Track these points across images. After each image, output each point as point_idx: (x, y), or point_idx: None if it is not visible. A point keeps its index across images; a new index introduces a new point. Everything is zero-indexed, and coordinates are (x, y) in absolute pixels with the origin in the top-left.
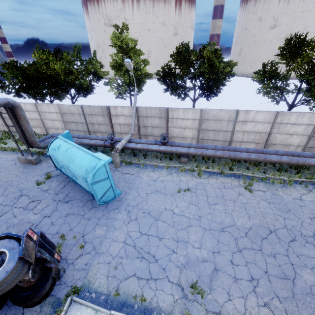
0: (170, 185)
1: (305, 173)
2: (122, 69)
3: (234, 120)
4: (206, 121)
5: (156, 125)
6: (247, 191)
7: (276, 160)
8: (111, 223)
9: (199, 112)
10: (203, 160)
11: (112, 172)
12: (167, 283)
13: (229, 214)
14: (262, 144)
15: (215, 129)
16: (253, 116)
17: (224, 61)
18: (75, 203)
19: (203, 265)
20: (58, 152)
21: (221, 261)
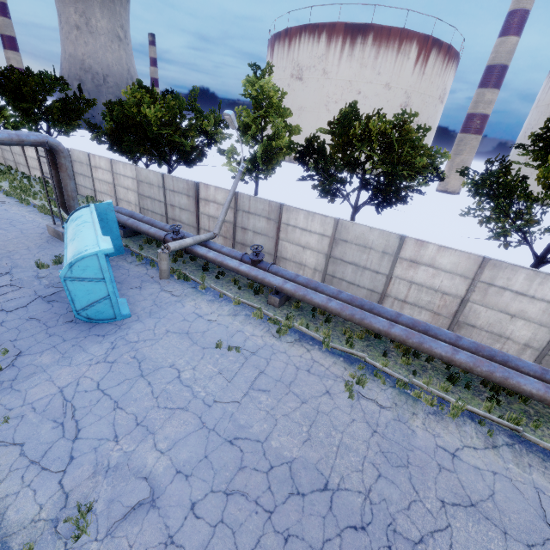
0: (216, 331)
1: (513, 406)
2: (250, 133)
3: (393, 253)
4: (343, 244)
5: (260, 231)
6: (347, 392)
7: (443, 353)
8: (74, 353)
9: (332, 223)
10: (312, 312)
11: (149, 283)
12: (54, 483)
13: (272, 419)
14: (445, 319)
15: (358, 263)
16: (432, 256)
17: (417, 145)
18: (57, 306)
19: (135, 483)
20: (72, 225)
21: (176, 494)
